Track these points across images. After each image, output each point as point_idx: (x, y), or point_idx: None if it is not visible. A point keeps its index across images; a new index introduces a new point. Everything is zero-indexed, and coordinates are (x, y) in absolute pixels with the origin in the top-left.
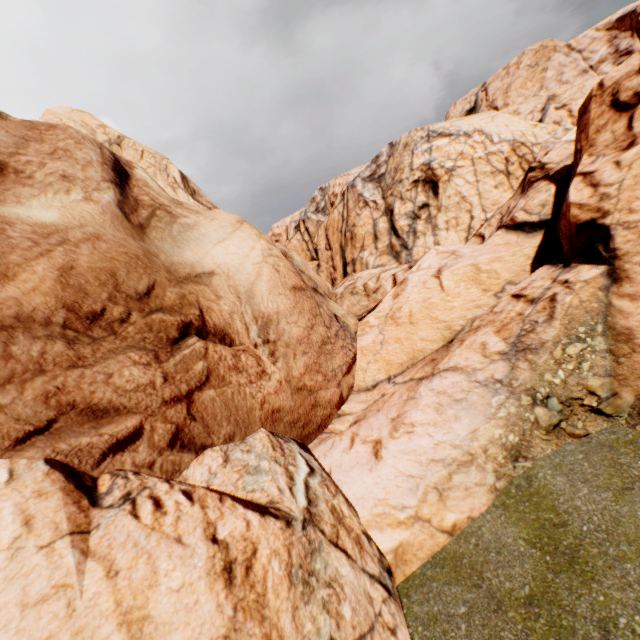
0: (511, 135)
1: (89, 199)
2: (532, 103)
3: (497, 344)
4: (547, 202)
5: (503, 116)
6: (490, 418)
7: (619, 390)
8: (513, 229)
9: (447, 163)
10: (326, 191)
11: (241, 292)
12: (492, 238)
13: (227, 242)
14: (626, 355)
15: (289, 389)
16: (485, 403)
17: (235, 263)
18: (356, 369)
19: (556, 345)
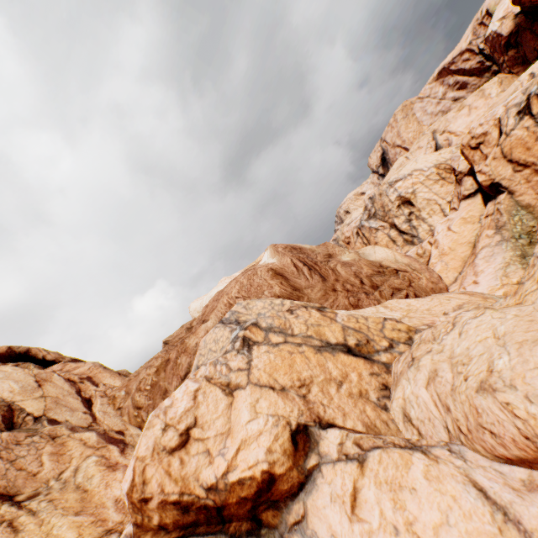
0: (431, 164)
1: (350, 252)
2: (425, 139)
3: (490, 232)
4: (472, 183)
5: (420, 158)
6: (505, 252)
7: None
8: (466, 198)
9: (408, 190)
10: (337, 239)
11: (393, 262)
12: (460, 206)
13: (377, 252)
14: (533, 210)
15: (430, 282)
16: (500, 250)
17: (385, 255)
18: (442, 279)
19: (509, 220)
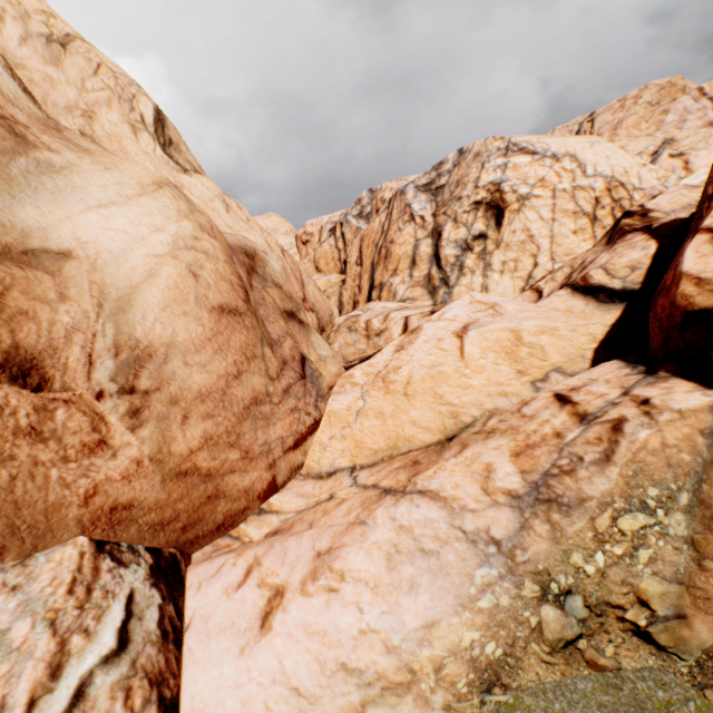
0: (610, 170)
1: None
2: (644, 143)
3: (509, 477)
4: (640, 264)
5: (606, 145)
6: (464, 606)
7: (691, 613)
8: (582, 292)
9: (522, 188)
10: (376, 194)
11: (110, 297)
12: (550, 298)
13: (115, 209)
14: None
15: (158, 473)
16: (465, 573)
17: (115, 246)
18: (313, 442)
19: (604, 508)
